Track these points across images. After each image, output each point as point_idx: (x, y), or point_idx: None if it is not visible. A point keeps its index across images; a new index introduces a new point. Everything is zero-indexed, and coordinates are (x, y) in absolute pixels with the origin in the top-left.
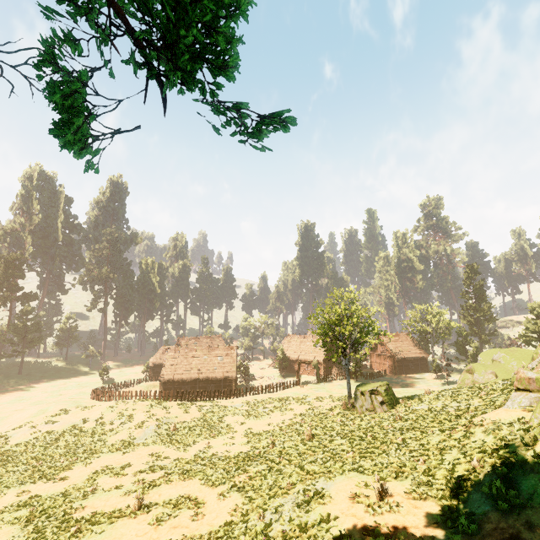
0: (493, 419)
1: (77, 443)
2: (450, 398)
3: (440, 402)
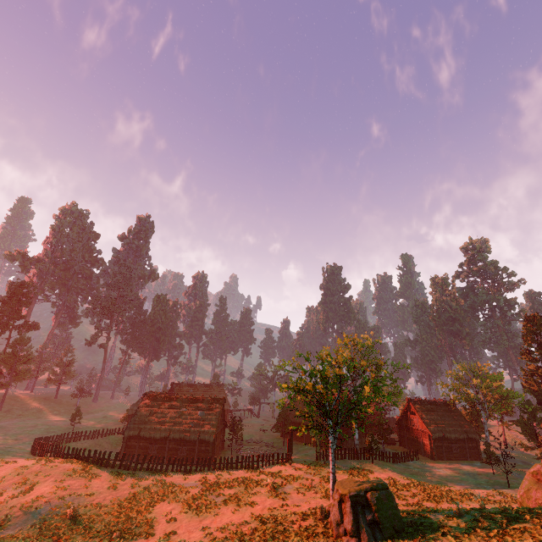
0: None
1: None
2: (497, 537)
3: (476, 540)
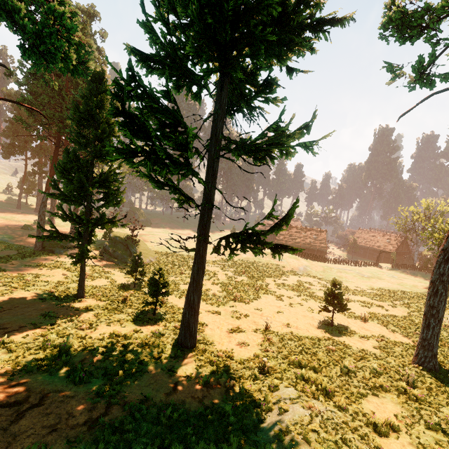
0: None
1: (268, 266)
2: None
3: None
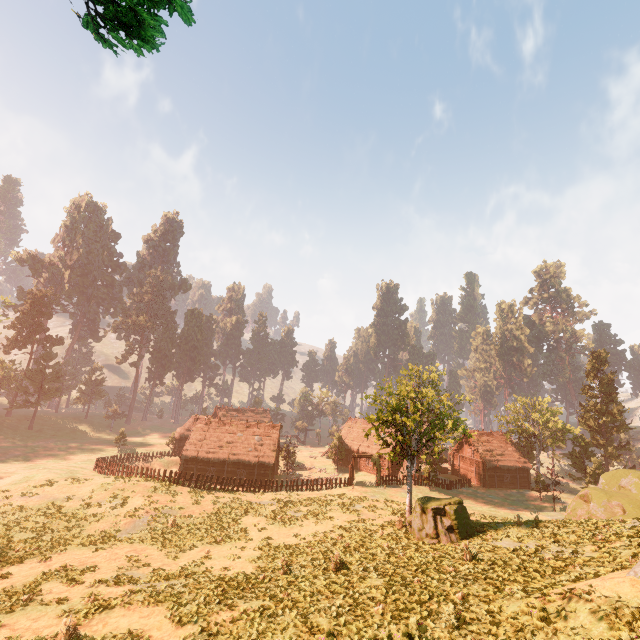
0: (608, 593)
1: (47, 526)
2: (550, 537)
3: (534, 539)
